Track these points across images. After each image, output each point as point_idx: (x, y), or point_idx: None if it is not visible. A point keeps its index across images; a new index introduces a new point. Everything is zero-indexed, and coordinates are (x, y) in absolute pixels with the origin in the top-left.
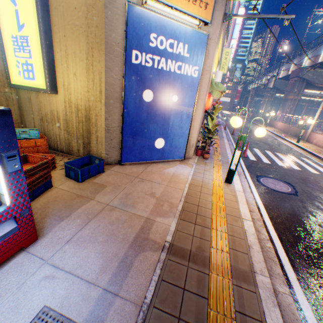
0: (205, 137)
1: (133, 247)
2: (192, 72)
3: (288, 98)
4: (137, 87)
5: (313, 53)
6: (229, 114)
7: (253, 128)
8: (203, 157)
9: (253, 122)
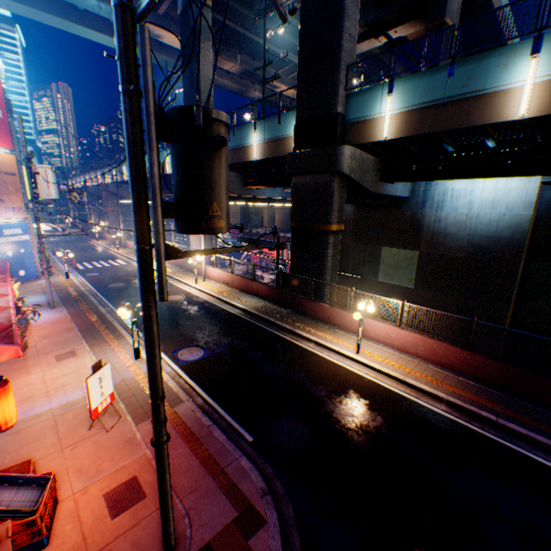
0: (42, 265)
1: (46, 293)
2: (28, 238)
3: (109, 210)
4: (5, 251)
5: (111, 172)
6: (52, 231)
7: (86, 246)
8: (51, 275)
9: (86, 238)
